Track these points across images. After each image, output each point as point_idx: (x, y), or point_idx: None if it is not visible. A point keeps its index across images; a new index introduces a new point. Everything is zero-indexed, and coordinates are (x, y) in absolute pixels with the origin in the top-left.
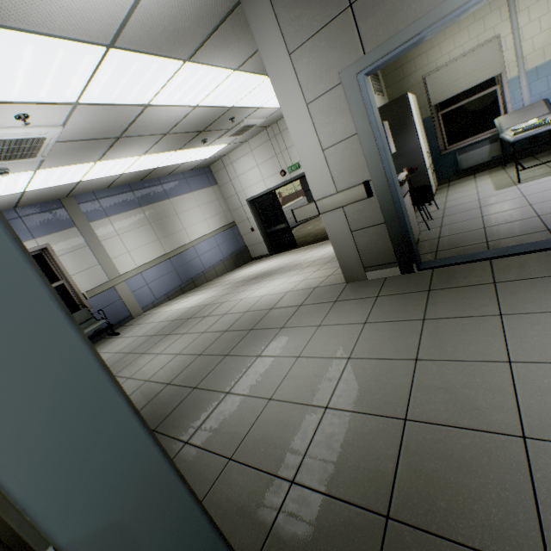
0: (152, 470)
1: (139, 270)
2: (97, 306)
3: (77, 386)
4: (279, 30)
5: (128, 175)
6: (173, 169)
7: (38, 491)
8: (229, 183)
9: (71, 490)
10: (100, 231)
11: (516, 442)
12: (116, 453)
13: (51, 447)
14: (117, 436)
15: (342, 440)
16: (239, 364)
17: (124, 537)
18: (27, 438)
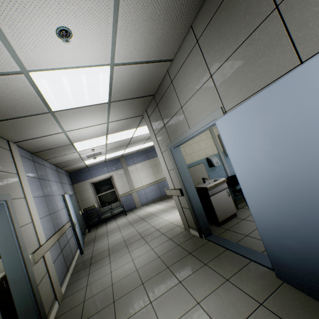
0: (22, 274)
1: (143, 187)
2: (124, 201)
3: (16, 258)
4: (151, 127)
5: (142, 148)
6: None
7: (7, 270)
8: None
9: (11, 272)
10: (130, 170)
11: None
12: (18, 269)
13: (10, 265)
14: (19, 267)
15: (101, 297)
16: (123, 252)
17: (15, 282)
18: (8, 263)
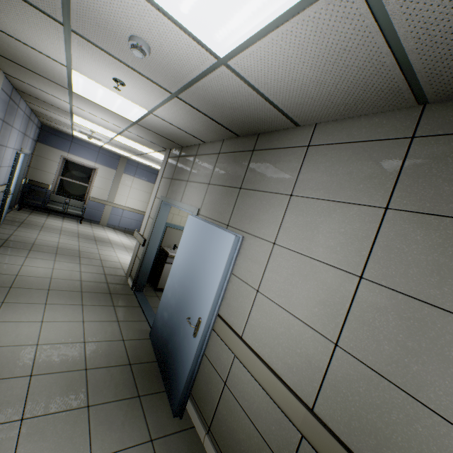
0: None
1: (124, 208)
2: (90, 206)
3: None
4: (164, 168)
5: (156, 168)
6: None
7: None
8: None
9: None
10: (124, 179)
11: (0, 301)
12: None
13: None
14: None
15: None
16: (48, 257)
17: None
18: None
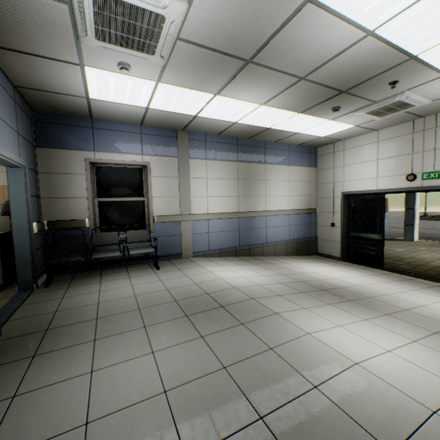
0: None
1: (208, 217)
2: (158, 232)
3: None
4: None
5: (240, 126)
6: (283, 136)
7: None
8: (330, 170)
9: None
10: (194, 168)
11: None
12: None
13: None
14: None
15: None
16: None
17: None
18: None
